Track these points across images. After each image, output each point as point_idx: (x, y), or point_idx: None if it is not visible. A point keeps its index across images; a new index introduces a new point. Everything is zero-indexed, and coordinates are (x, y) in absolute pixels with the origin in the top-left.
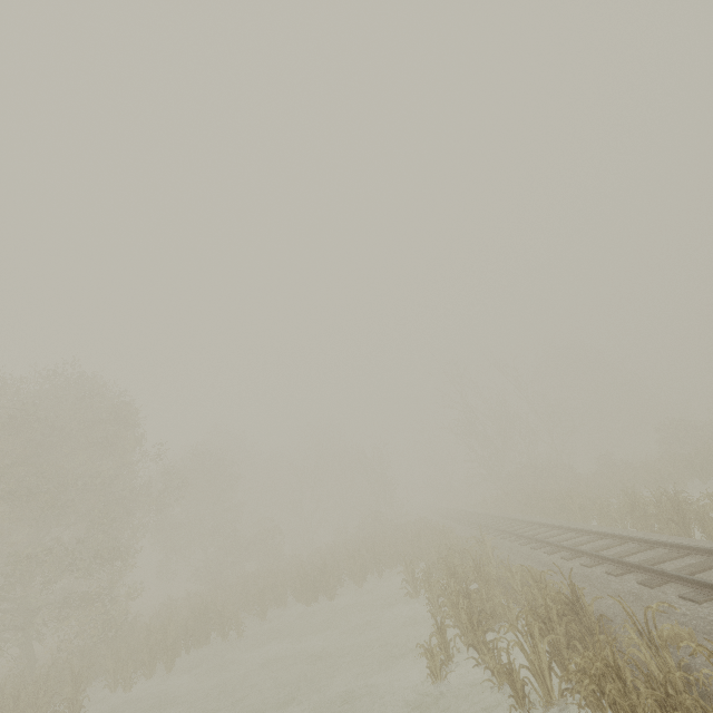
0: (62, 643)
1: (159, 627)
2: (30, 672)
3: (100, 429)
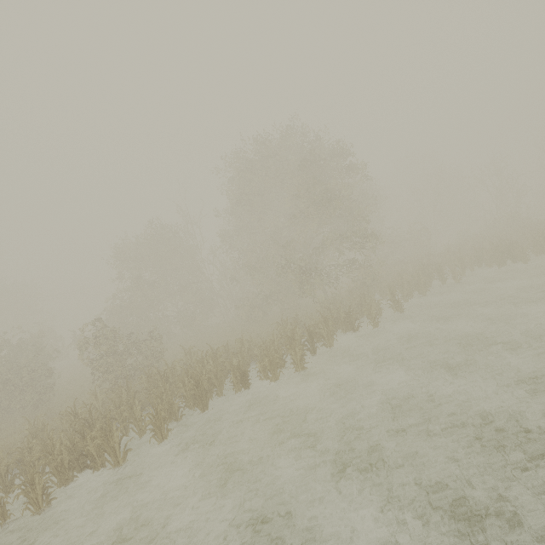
0: (351, 282)
1: (415, 273)
2: (326, 296)
3: (333, 161)
